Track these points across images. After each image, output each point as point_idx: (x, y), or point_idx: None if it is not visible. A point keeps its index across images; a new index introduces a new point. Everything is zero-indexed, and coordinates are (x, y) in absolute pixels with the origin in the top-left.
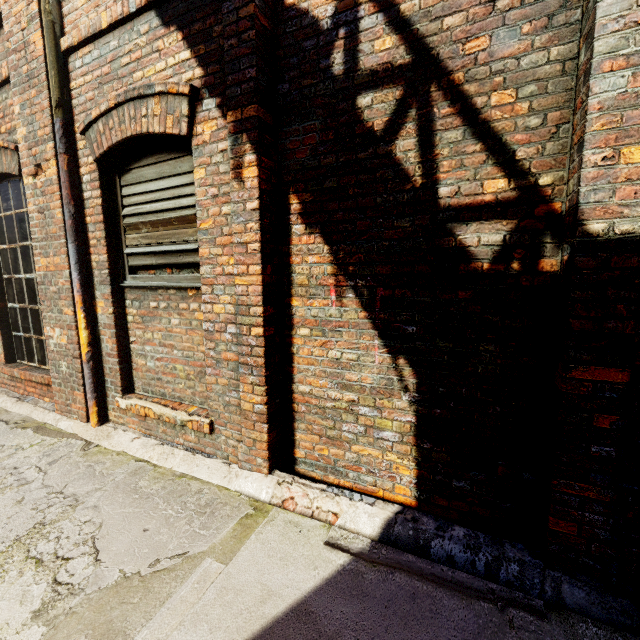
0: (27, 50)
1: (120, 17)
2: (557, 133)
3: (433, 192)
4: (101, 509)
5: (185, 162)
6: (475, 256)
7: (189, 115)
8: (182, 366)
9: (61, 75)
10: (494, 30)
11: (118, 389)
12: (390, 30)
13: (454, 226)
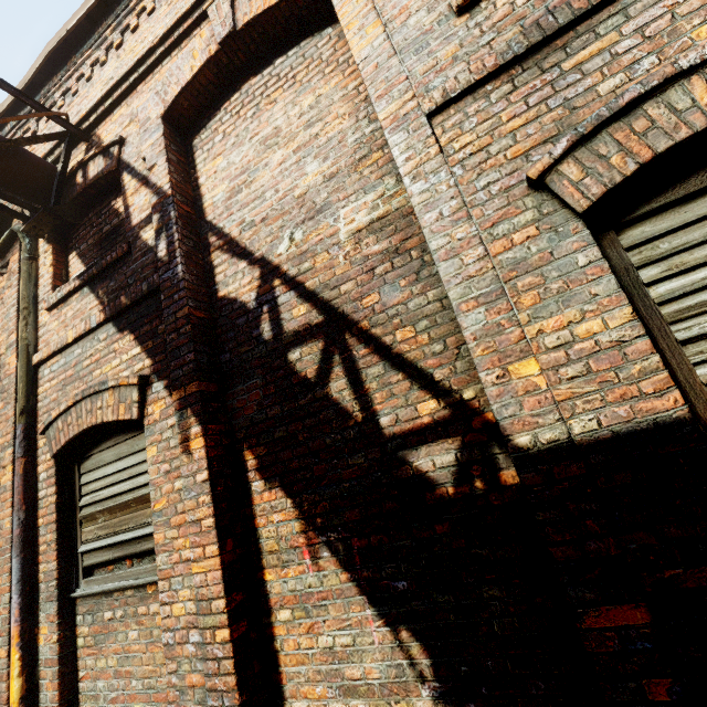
0: (2, 370)
1: (83, 332)
2: (460, 353)
3: (375, 423)
4: None
5: (142, 439)
6: (436, 481)
7: (139, 400)
8: (142, 705)
9: (29, 385)
10: (380, 288)
11: None
12: (302, 301)
13: (405, 453)
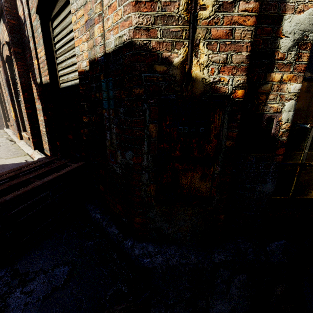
0: None
1: None
2: None
3: None
4: (0, 152)
5: None
6: None
7: (9, 50)
8: None
9: None
10: None
11: (22, 130)
12: None
13: None
